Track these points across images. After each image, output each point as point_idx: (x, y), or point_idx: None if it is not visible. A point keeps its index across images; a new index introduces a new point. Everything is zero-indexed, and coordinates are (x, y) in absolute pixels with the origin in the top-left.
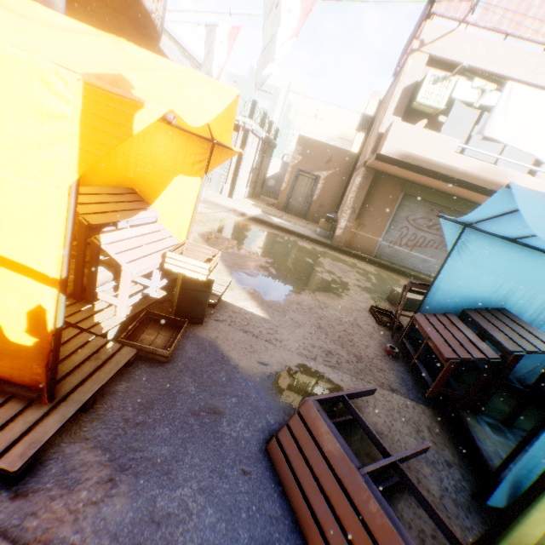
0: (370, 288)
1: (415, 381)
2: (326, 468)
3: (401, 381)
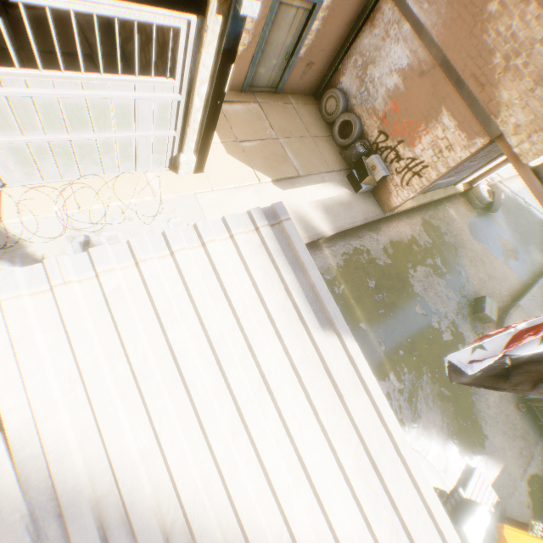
0: (458, 303)
1: (531, 421)
2: None
3: (532, 430)
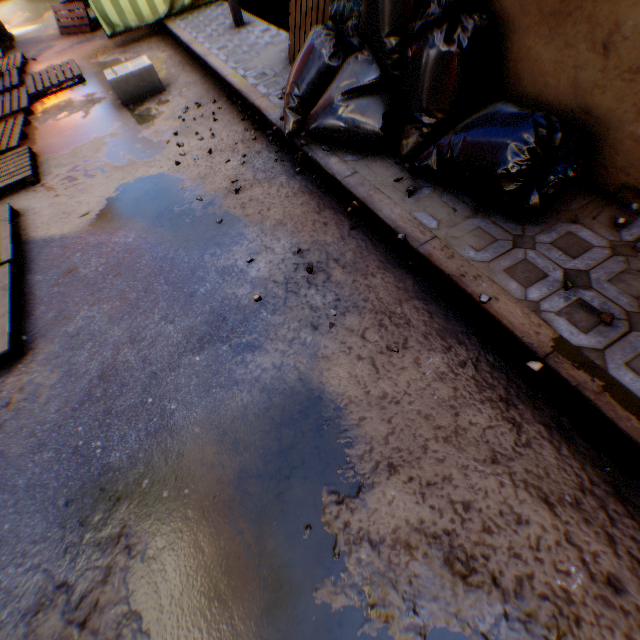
0: None
1: None
2: (67, 16)
3: None
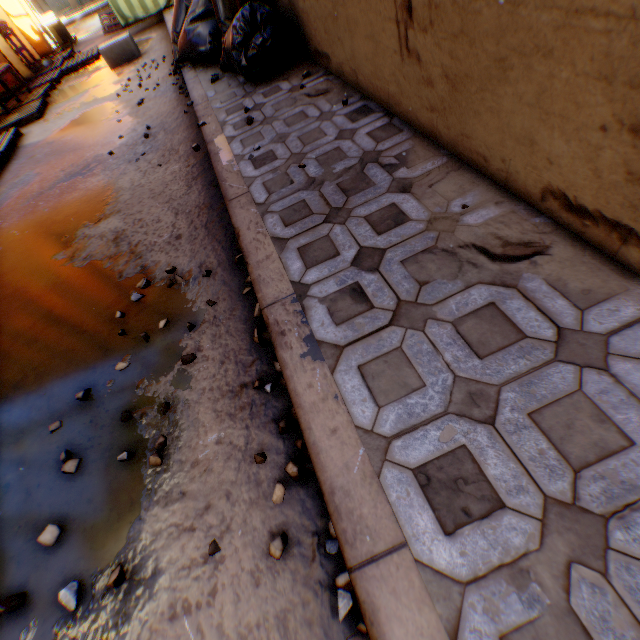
0: None
1: None
2: (107, 19)
3: None
